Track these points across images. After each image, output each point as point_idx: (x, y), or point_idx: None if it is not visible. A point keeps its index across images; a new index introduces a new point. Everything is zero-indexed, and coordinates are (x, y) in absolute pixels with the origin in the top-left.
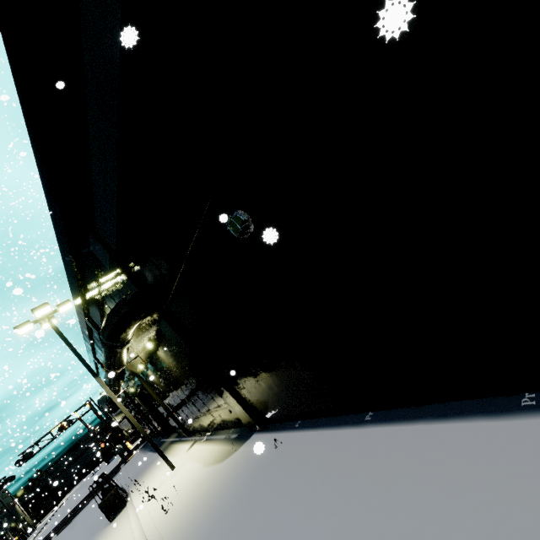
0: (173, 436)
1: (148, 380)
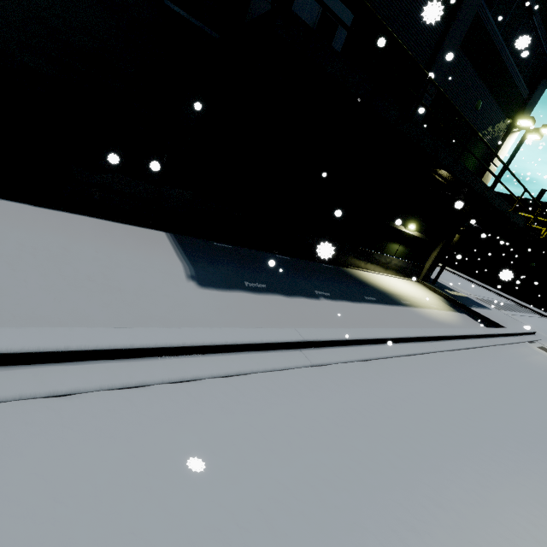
0: None
1: None
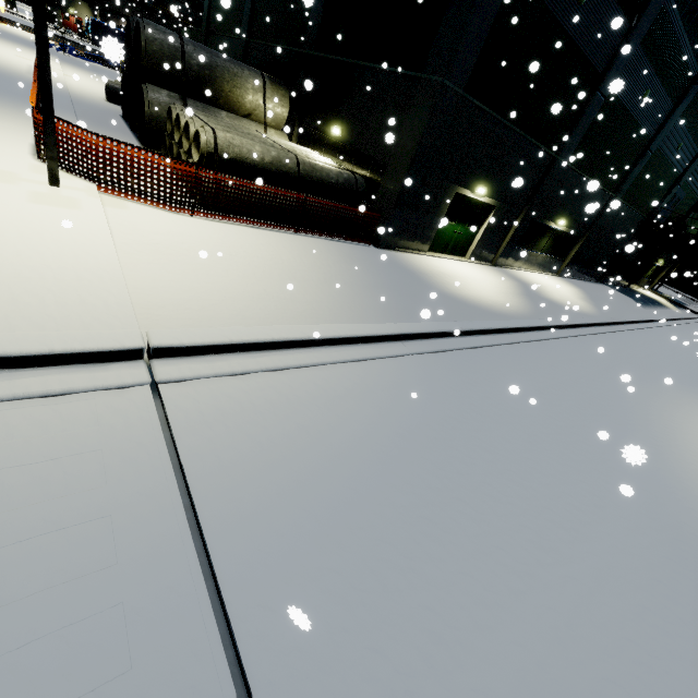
0: None
1: None
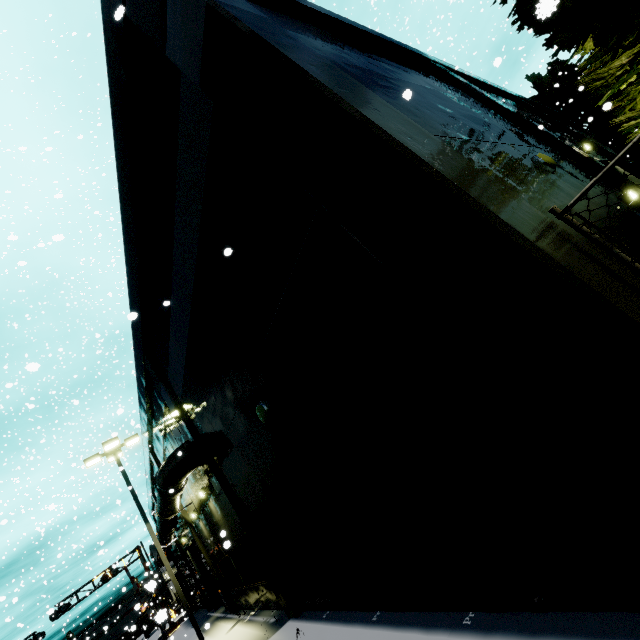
0: (220, 610)
1: (200, 532)
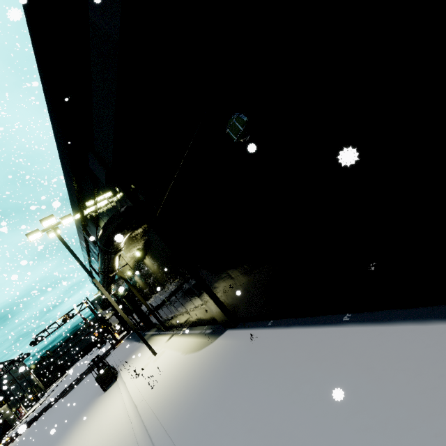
0: (153, 330)
1: (135, 284)
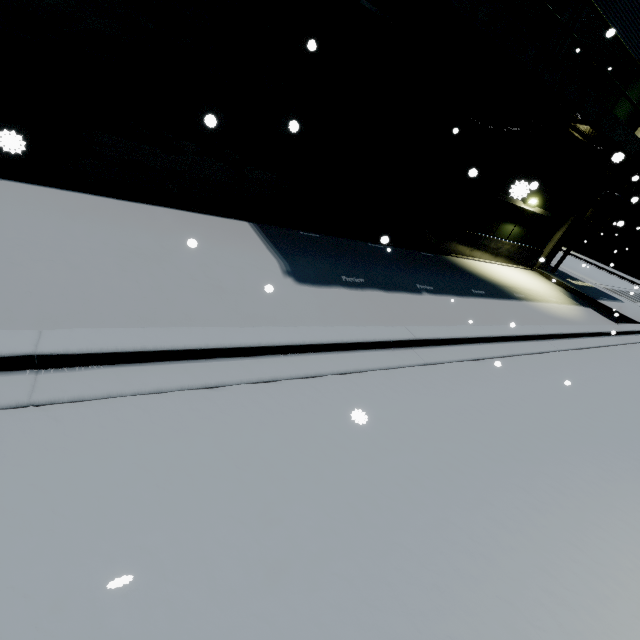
0: None
1: None
